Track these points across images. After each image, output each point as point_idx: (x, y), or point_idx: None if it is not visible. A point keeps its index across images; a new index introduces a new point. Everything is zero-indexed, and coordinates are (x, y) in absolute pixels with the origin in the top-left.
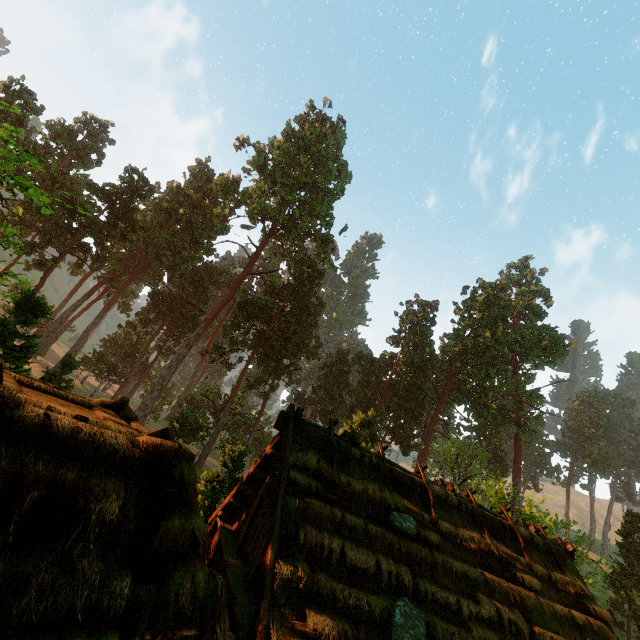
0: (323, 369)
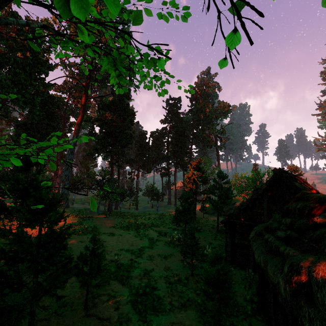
0: (137, 144)
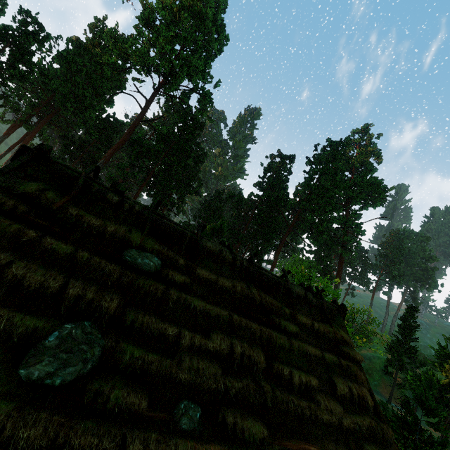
0: (204, 204)
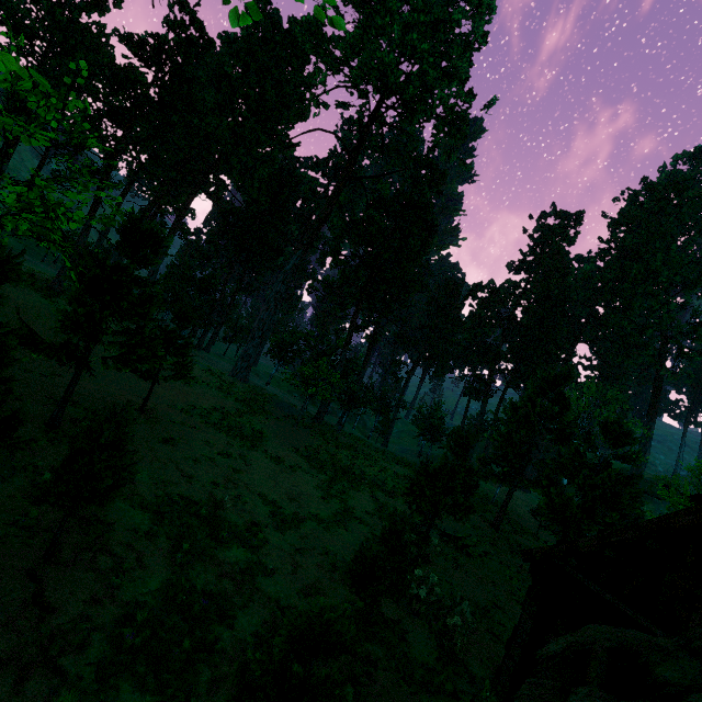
0: (431, 304)
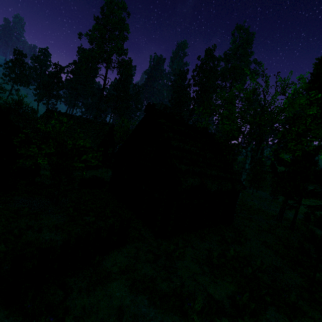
0: None
